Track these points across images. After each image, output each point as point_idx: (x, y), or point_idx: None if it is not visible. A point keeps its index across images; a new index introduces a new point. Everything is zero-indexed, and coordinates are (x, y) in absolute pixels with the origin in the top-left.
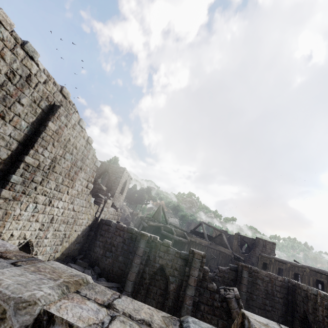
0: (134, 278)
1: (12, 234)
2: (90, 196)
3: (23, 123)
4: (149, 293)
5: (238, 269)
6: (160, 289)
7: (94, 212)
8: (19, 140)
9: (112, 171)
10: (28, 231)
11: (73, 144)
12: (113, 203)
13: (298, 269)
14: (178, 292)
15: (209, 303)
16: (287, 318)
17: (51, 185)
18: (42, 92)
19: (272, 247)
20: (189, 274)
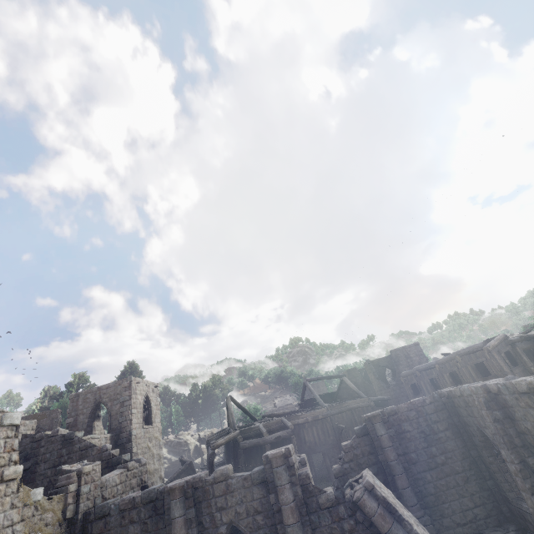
0: None
1: None
2: (24, 490)
3: None
4: None
5: (368, 428)
6: None
7: (58, 512)
8: None
9: (110, 397)
10: None
11: None
12: (120, 457)
13: (449, 364)
14: None
15: (336, 533)
16: (471, 455)
17: None
18: None
19: (417, 351)
20: (280, 505)
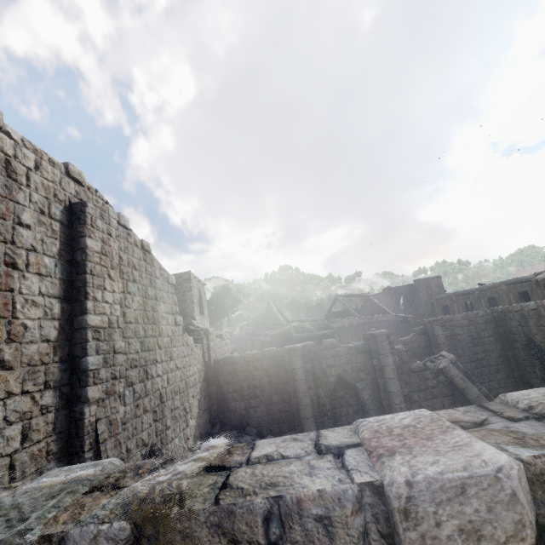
0: (311, 412)
1: (127, 449)
2: (186, 335)
3: (47, 261)
4: (340, 419)
5: (427, 329)
6: (351, 407)
7: (201, 356)
8: (57, 294)
9: None
10: (143, 432)
11: (128, 263)
12: None
13: (491, 292)
14: (377, 397)
15: (422, 388)
16: (507, 355)
17: (134, 346)
18: (42, 188)
19: (438, 283)
20: (381, 367)
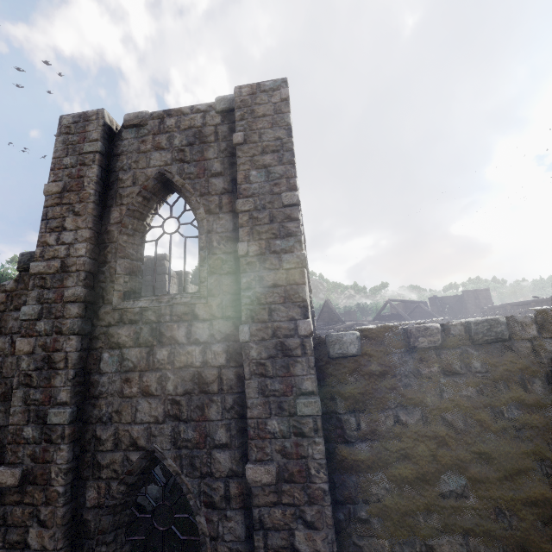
0: None
1: None
2: None
3: None
4: None
5: None
6: None
7: None
8: None
9: None
10: None
11: None
12: None
13: (547, 303)
14: None
15: None
16: None
17: None
18: None
19: (486, 296)
20: None
